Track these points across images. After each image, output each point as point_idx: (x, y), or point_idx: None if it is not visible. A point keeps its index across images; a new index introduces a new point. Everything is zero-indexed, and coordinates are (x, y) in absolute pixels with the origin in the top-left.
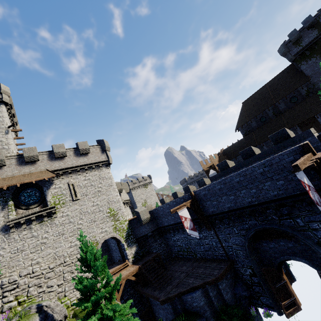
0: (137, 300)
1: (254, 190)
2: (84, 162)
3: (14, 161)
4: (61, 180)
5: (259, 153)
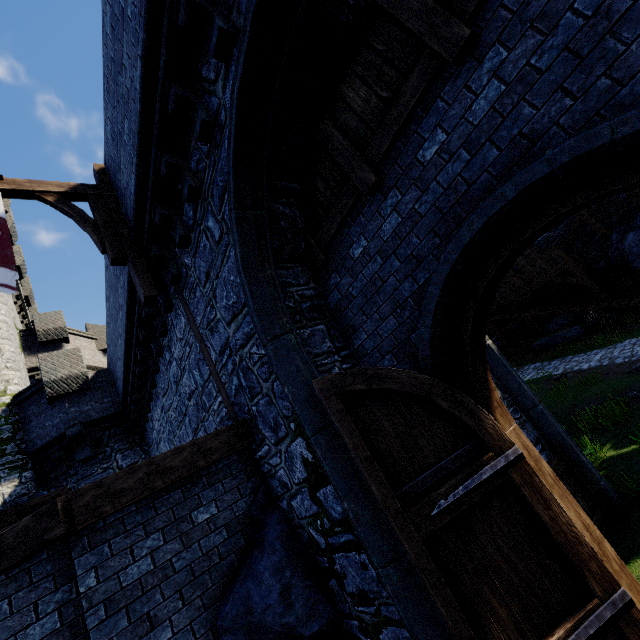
0: None
1: None
2: None
3: None
4: None
5: None
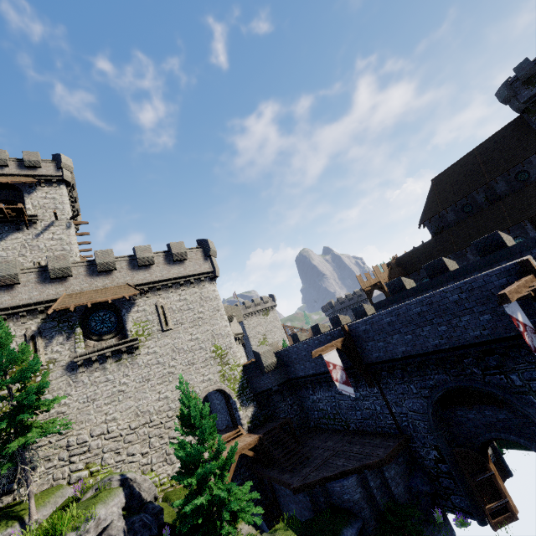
0: (254, 488)
1: (443, 327)
2: (178, 274)
3: (83, 269)
4: (147, 299)
5: (455, 269)
